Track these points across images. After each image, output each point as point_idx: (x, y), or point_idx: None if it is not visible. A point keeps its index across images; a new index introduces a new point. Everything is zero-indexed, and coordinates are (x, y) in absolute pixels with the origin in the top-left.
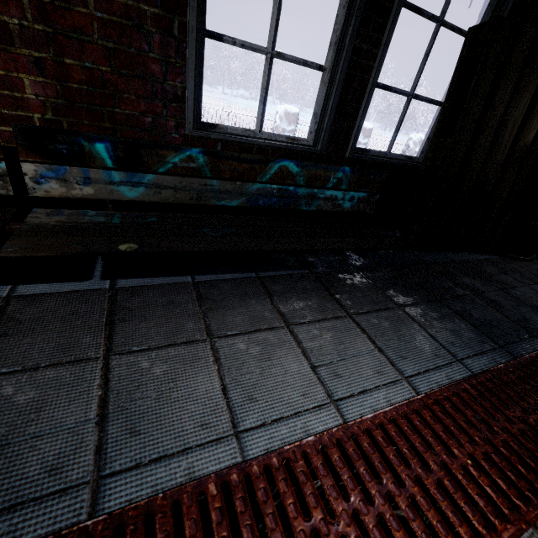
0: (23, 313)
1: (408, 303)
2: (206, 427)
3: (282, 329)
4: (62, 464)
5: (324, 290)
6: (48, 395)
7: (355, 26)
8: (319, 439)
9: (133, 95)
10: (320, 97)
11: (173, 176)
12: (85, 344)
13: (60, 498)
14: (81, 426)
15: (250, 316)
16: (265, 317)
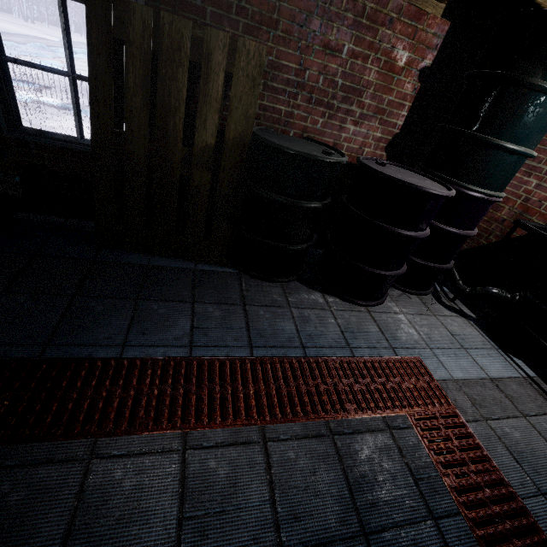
0: None
1: None
2: None
3: None
4: None
5: None
6: None
7: None
8: None
9: None
10: None
11: None
12: None
13: None
14: None
15: None
16: None
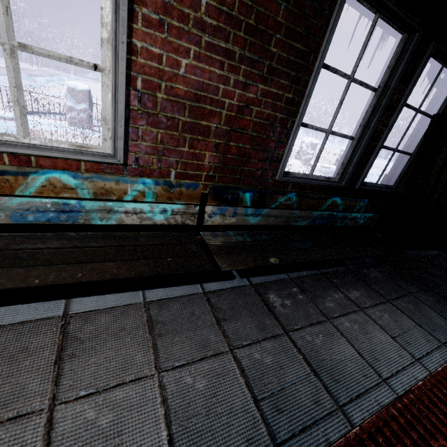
0: (222, 304)
1: (413, 291)
2: (367, 377)
3: (359, 311)
4: (317, 399)
5: (362, 282)
6: (278, 358)
7: (378, 118)
8: (425, 383)
9: (256, 159)
10: (348, 154)
11: (277, 209)
12: (269, 325)
13: (331, 417)
14: (308, 377)
15: (337, 303)
16: (345, 303)
